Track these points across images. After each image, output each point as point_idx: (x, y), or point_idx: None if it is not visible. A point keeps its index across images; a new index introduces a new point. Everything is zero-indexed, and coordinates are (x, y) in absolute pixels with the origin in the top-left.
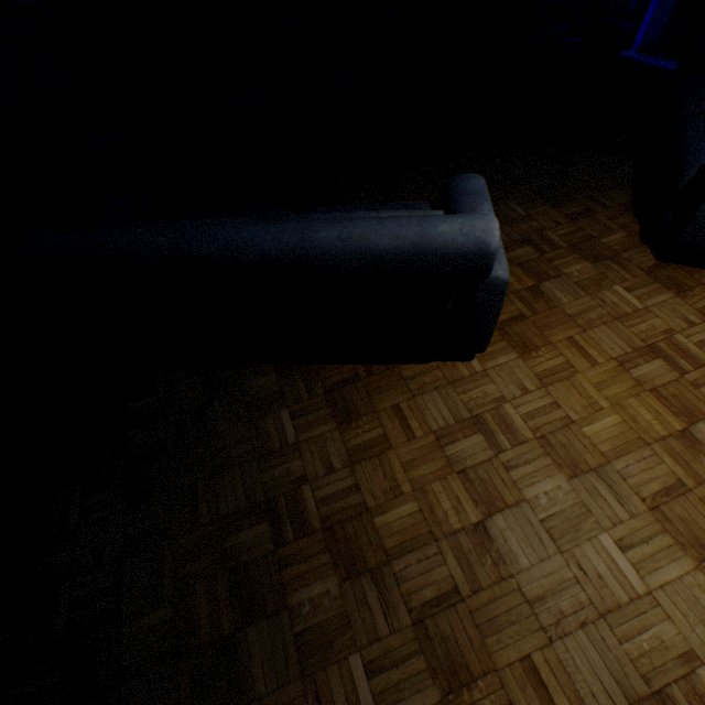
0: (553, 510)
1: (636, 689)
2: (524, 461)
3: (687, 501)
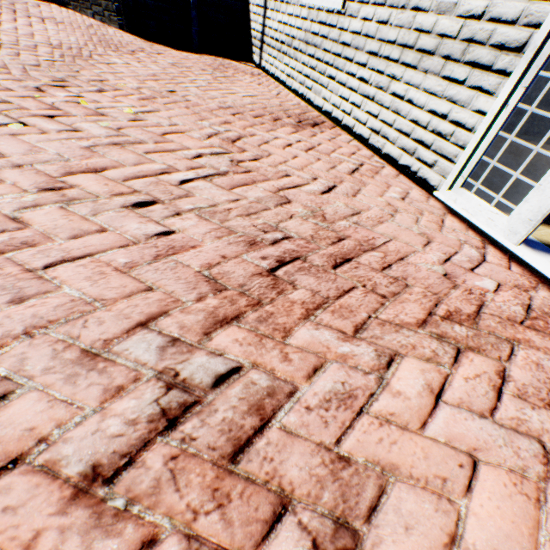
0: None
1: None
2: None
3: None
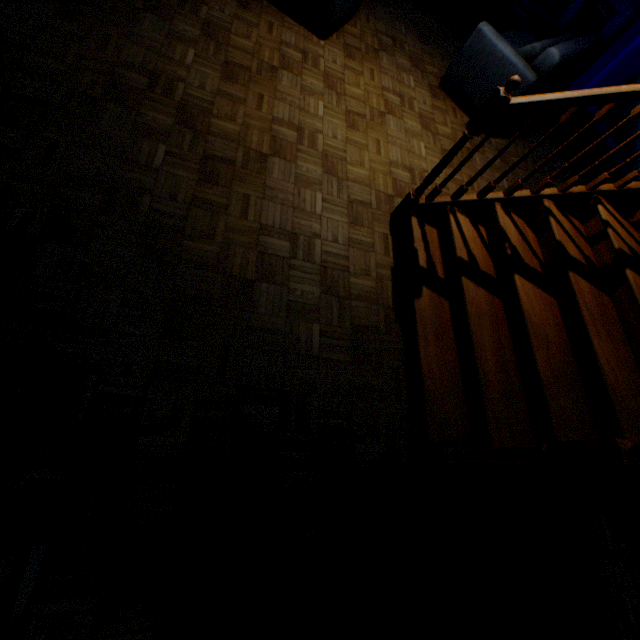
0: (310, 87)
1: (294, 123)
2: (312, 73)
3: (362, 120)
